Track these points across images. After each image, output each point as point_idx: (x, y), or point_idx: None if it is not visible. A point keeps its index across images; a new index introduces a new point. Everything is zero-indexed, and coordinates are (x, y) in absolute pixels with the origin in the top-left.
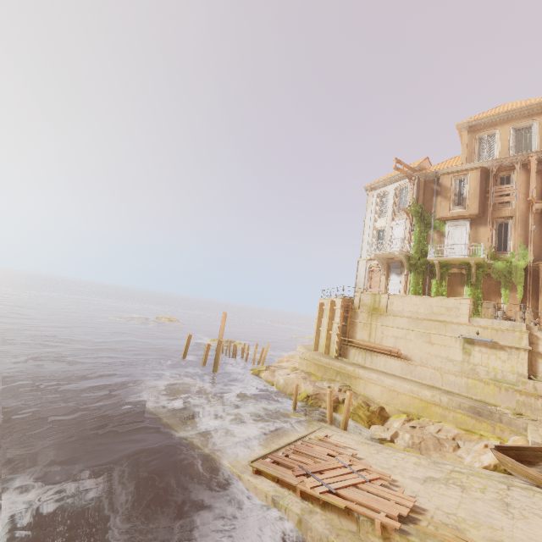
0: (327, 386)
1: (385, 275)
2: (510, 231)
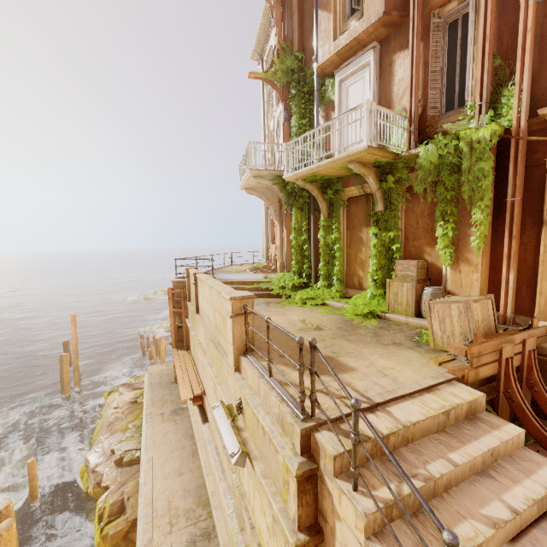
0: (110, 449)
1: (278, 219)
2: (469, 33)
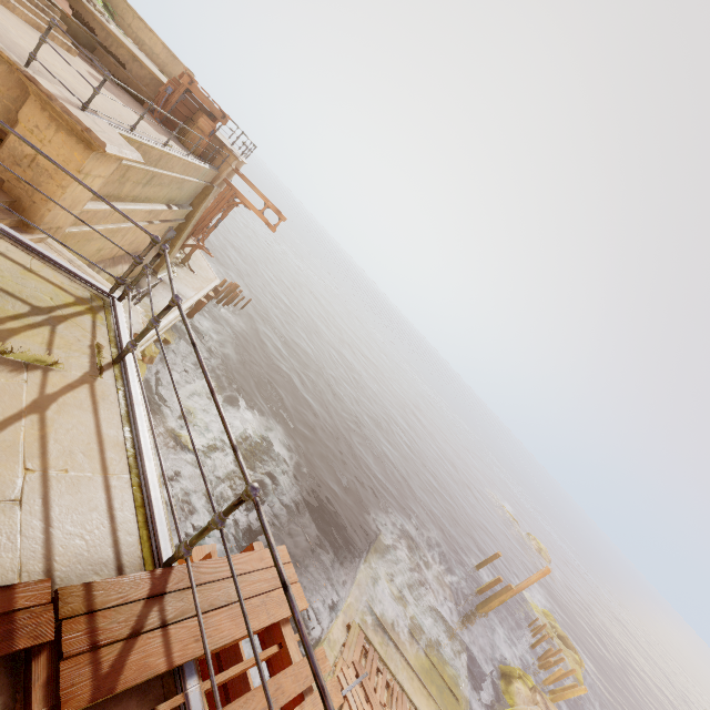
0: None
1: None
2: None
